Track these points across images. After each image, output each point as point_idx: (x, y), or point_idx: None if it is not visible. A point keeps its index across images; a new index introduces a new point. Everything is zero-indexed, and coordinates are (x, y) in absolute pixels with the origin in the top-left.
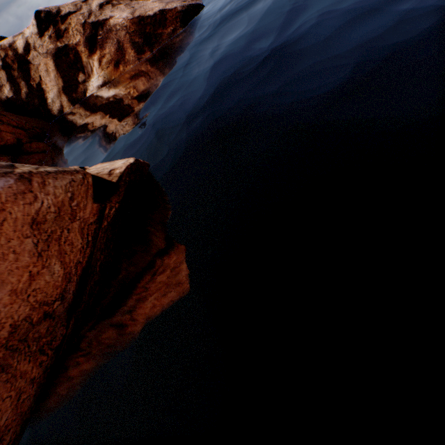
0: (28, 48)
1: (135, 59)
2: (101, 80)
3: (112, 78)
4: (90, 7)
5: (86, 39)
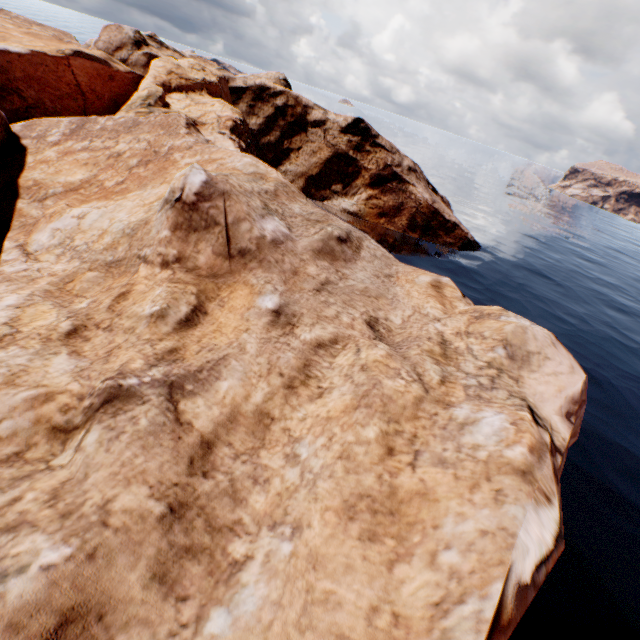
0: (319, 124)
1: (402, 228)
2: (354, 208)
3: (366, 218)
4: (401, 160)
5: (377, 175)
